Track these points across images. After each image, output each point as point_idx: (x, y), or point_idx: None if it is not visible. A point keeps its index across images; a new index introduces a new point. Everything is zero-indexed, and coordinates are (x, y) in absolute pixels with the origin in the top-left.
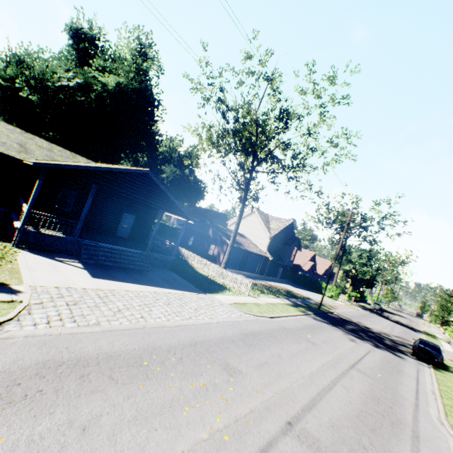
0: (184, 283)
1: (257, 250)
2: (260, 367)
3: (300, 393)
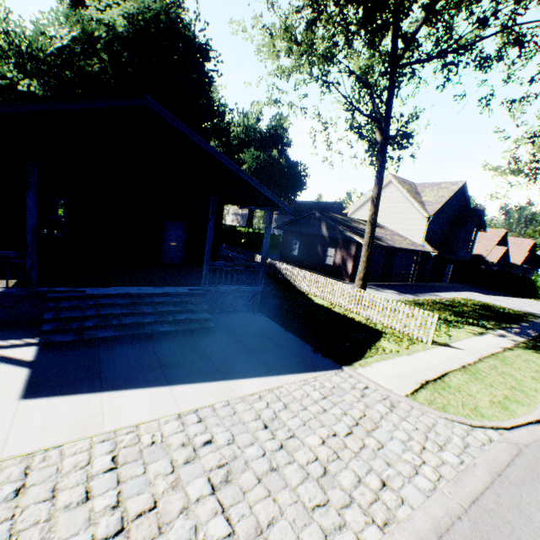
0: (286, 343)
1: (409, 244)
2: None
3: None
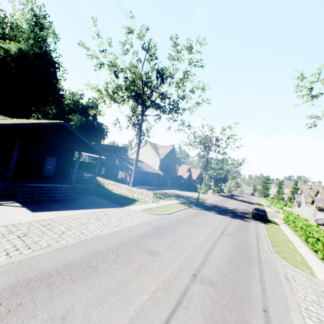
0: (106, 202)
1: (153, 170)
2: (170, 247)
3: (197, 256)
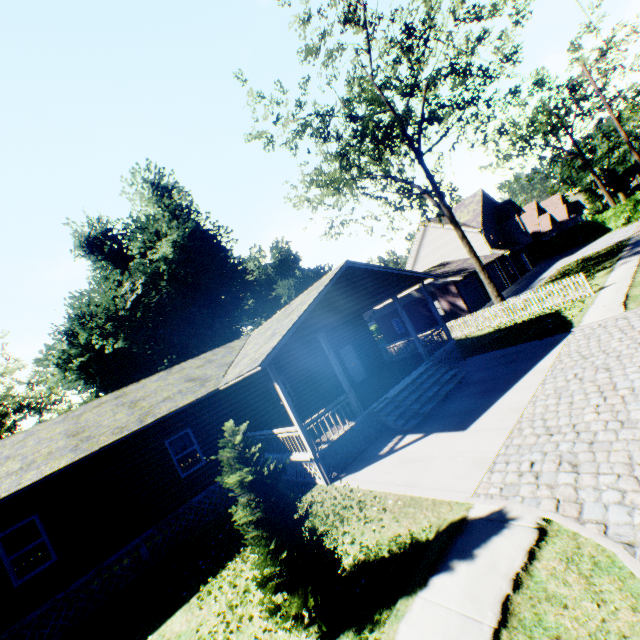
0: (518, 350)
1: (484, 259)
2: None
3: None
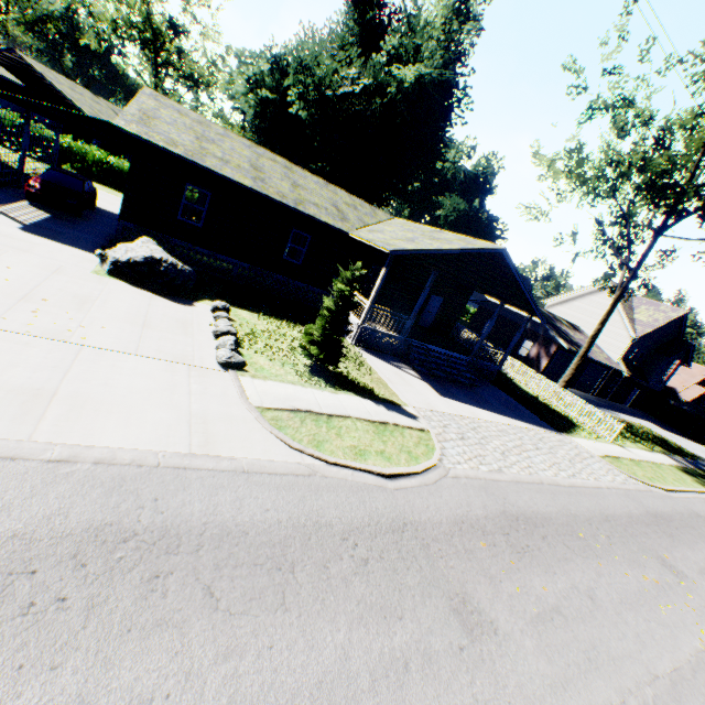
0: (523, 410)
1: (604, 359)
2: (704, 575)
3: None
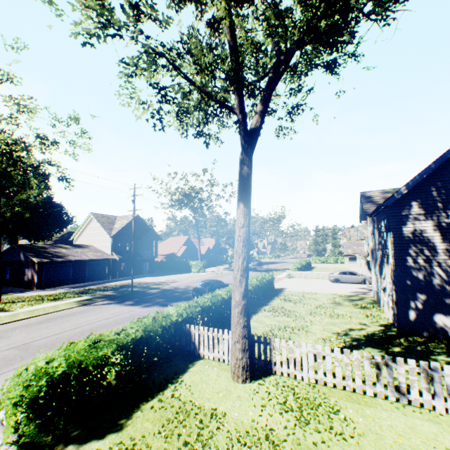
0: None
1: (96, 256)
2: None
3: None
